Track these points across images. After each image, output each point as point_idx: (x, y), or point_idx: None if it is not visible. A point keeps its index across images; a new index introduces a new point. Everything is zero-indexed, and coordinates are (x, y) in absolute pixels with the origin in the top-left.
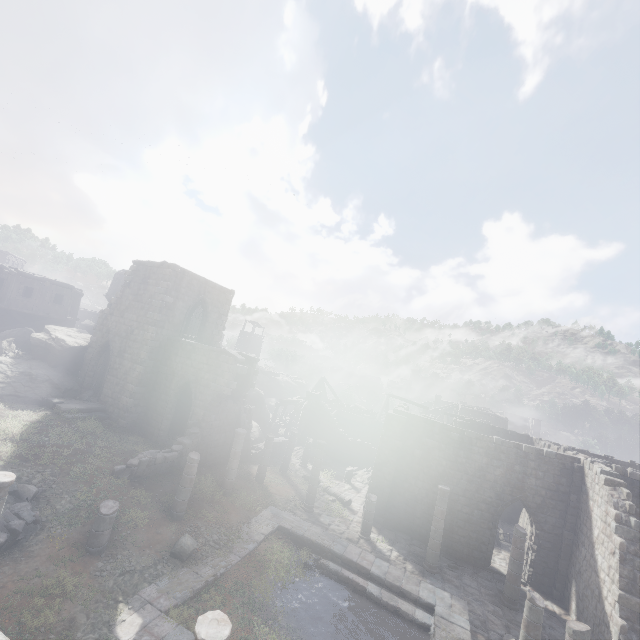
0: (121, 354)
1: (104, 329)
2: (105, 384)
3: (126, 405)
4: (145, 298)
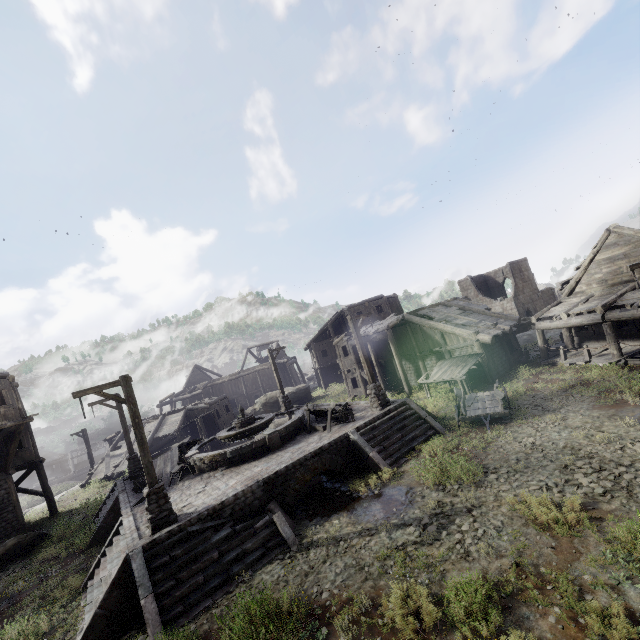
0: (536, 310)
1: (521, 305)
2: None
3: None
4: (527, 279)
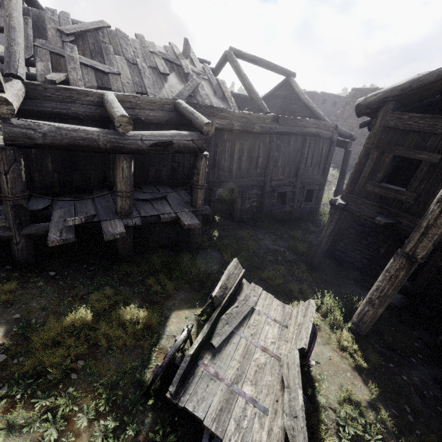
0: None
1: None
2: (336, 155)
3: (351, 165)
4: None
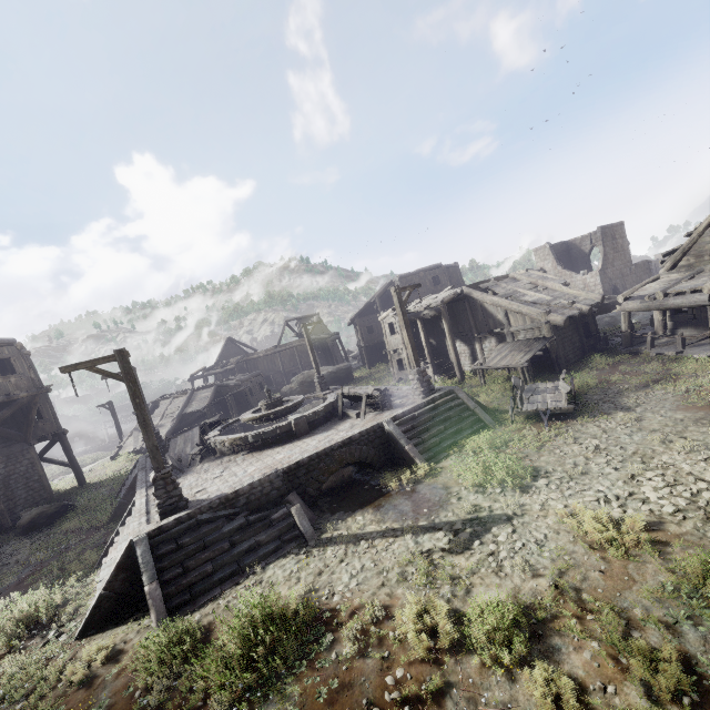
0: (625, 288)
1: (608, 280)
2: None
3: None
4: (620, 248)
